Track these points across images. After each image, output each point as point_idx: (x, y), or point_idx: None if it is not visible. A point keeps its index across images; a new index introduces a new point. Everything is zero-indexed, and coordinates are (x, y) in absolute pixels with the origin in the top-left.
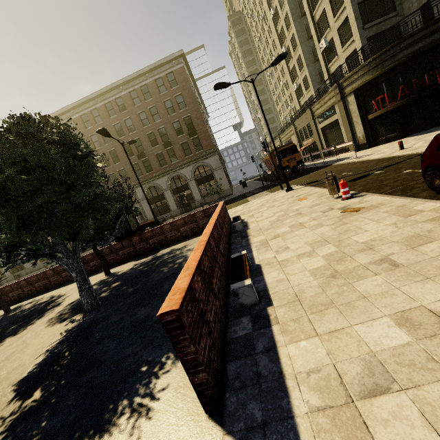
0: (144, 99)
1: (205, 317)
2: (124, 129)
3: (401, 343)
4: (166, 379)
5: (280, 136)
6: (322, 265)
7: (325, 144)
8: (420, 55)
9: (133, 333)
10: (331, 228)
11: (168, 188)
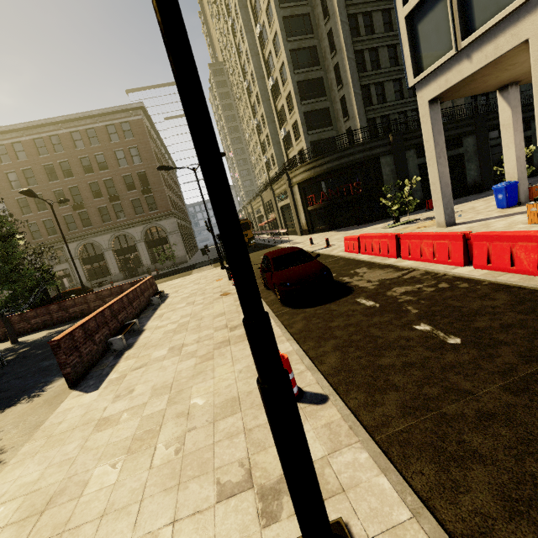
0: (89, 143)
1: (79, 349)
2: (57, 172)
3: (162, 355)
4: (53, 385)
5: (252, 203)
6: (173, 328)
7: (283, 222)
8: (337, 170)
9: (37, 373)
10: (203, 306)
11: (110, 247)
